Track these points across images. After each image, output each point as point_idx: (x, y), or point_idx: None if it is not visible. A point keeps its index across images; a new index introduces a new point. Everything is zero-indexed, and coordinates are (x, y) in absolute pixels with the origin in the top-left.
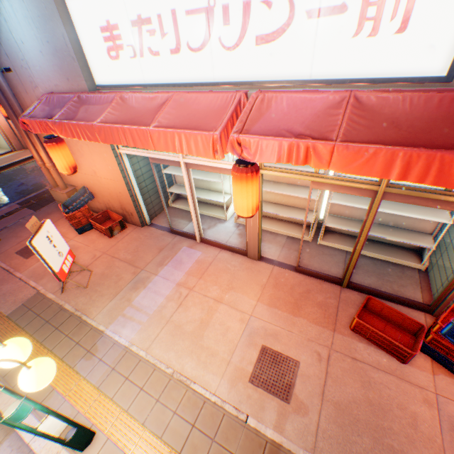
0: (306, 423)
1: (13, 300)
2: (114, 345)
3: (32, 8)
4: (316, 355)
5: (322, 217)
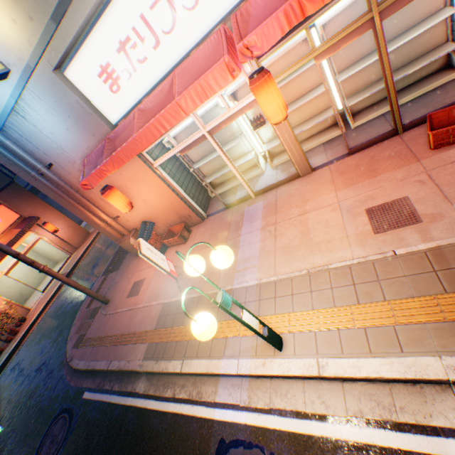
0: (448, 222)
1: (150, 319)
2: (247, 289)
3: (49, 100)
4: (417, 183)
5: (340, 106)
